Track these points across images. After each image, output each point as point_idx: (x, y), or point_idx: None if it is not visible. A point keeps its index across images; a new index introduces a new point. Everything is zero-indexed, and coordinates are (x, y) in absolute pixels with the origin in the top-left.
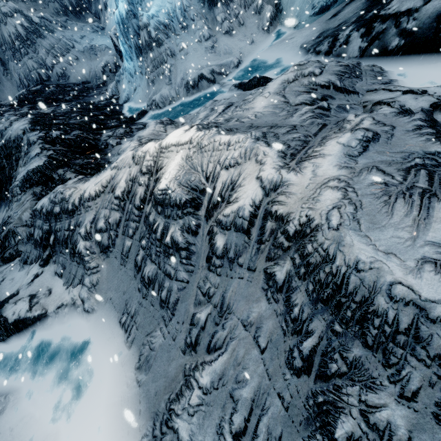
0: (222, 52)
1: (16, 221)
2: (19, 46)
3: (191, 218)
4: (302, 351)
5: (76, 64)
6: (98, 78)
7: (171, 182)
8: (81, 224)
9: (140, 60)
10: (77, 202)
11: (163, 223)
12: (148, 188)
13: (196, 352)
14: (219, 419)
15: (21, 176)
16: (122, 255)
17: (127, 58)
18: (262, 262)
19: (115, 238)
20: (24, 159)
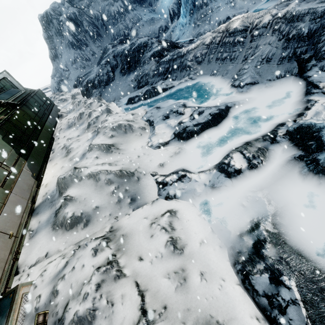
0: (238, 8)
1: (149, 70)
2: (117, 17)
3: (244, 34)
4: (282, 34)
5: (142, 28)
6: (155, 34)
7: (237, 26)
8: (187, 59)
9: (190, 17)
10: (186, 52)
11: (233, 39)
12: (222, 37)
13: (247, 60)
14: (257, 61)
15: (150, 54)
16: (209, 61)
17: (183, 16)
18: (271, 31)
19: (204, 58)
20: (149, 49)
